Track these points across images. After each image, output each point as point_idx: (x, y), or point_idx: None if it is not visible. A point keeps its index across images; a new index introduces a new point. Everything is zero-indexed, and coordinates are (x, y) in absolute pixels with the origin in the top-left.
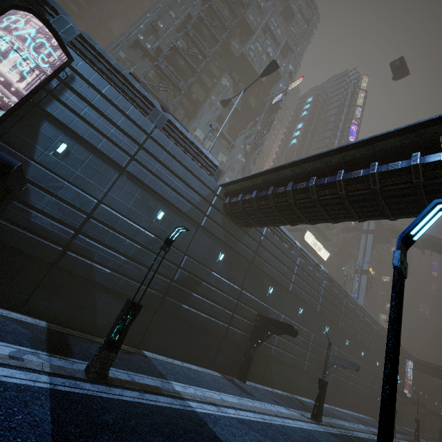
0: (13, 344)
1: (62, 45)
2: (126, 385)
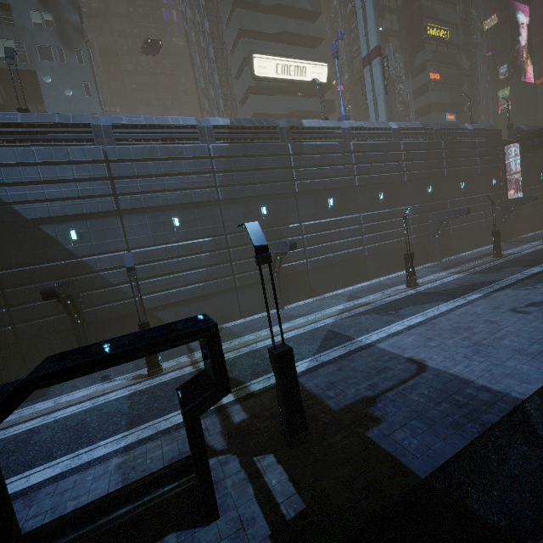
0: None
1: None
2: None
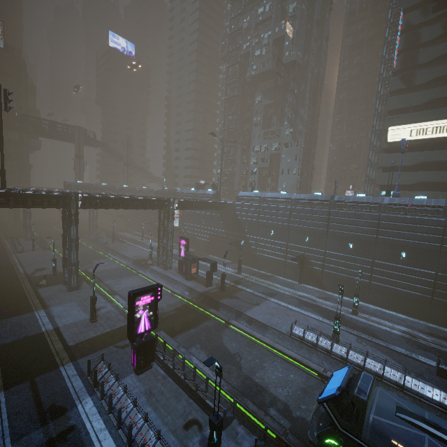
0: None
1: None
2: None
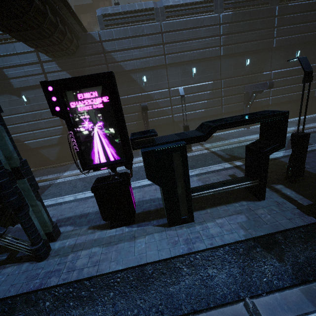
0: None
1: None
2: None
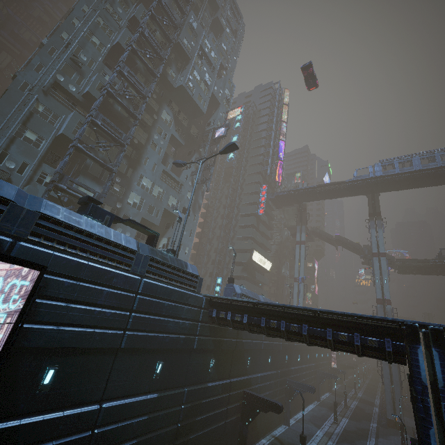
0: None
1: (34, 265)
2: None
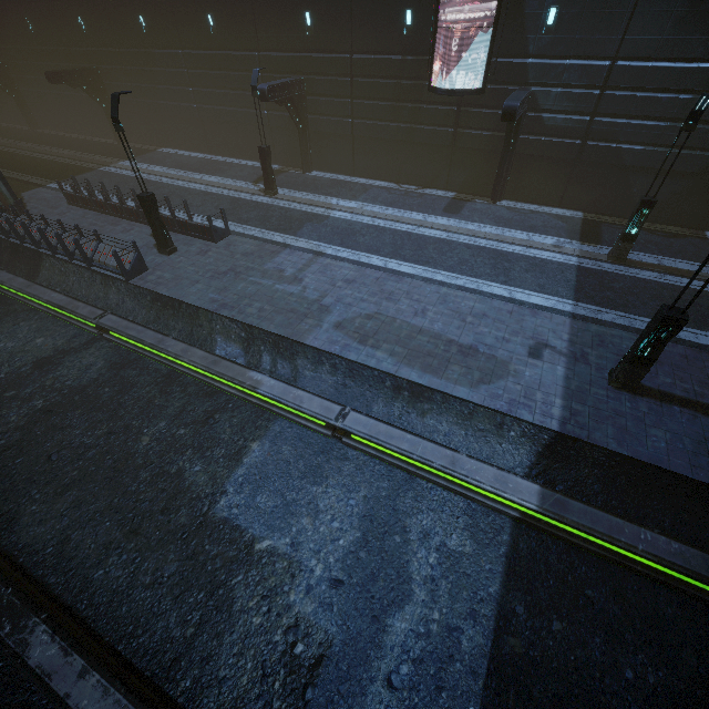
0: (555, 237)
1: None
2: (647, 268)
